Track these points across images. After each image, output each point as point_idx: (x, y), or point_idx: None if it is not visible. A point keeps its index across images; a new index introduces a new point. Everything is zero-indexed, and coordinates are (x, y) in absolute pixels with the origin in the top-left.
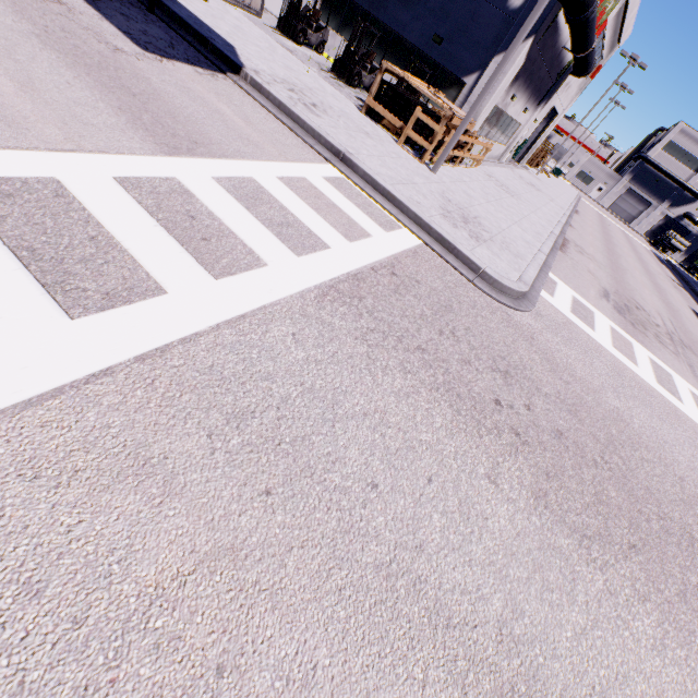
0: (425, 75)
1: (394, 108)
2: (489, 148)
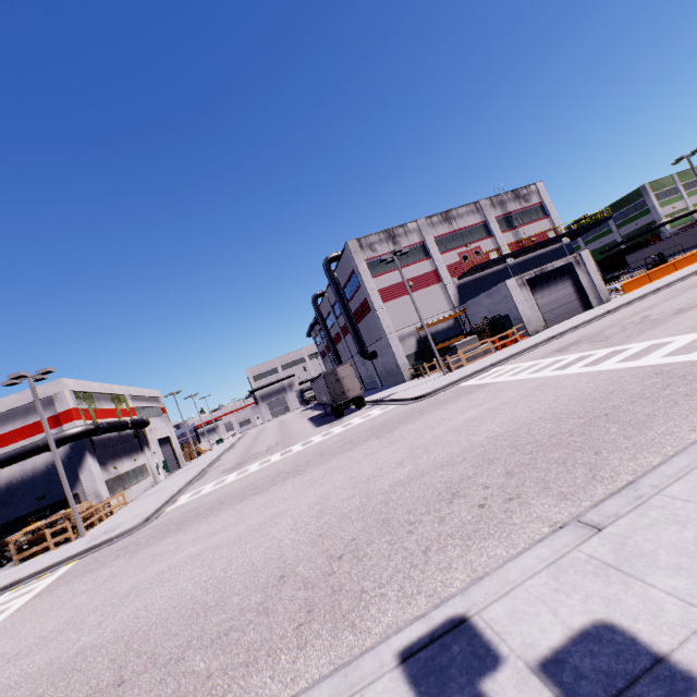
0: (52, 513)
1: (35, 544)
2: (123, 494)
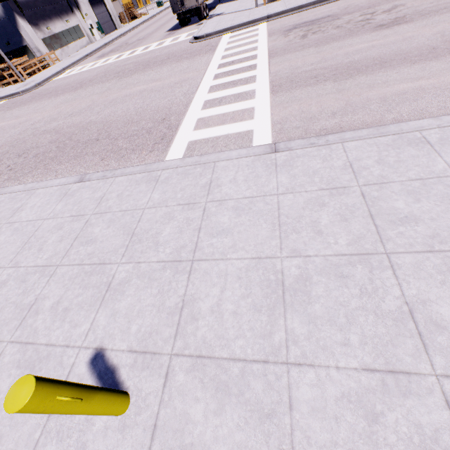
0: (20, 55)
1: (5, 78)
2: (54, 53)
